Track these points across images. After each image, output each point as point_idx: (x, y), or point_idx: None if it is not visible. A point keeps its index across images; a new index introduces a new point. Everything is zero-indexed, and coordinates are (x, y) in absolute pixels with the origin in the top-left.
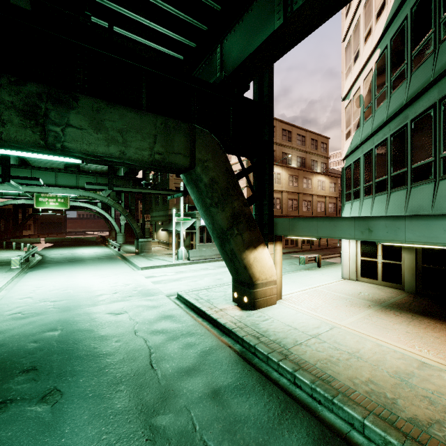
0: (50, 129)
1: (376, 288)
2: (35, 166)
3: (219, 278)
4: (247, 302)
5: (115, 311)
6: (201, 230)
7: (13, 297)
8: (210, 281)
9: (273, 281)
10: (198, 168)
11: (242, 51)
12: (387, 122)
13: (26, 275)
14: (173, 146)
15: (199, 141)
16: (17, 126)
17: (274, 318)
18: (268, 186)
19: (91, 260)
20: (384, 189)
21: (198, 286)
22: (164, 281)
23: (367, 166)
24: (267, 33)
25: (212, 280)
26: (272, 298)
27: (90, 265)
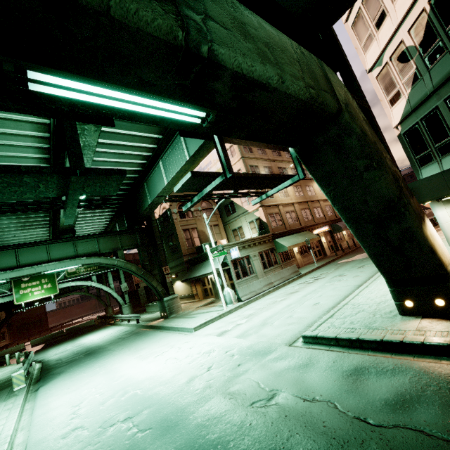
0: (186, 14)
1: None
2: (20, 244)
3: (313, 303)
4: (447, 305)
5: (254, 395)
6: (233, 264)
7: (47, 438)
8: (308, 310)
9: None
10: (346, 114)
11: None
12: None
13: (40, 394)
14: (317, 81)
15: (331, 80)
16: None
17: None
18: (385, 146)
19: (115, 344)
20: None
21: (307, 320)
22: (251, 331)
23: None
24: None
25: (309, 308)
26: None
27: (121, 349)
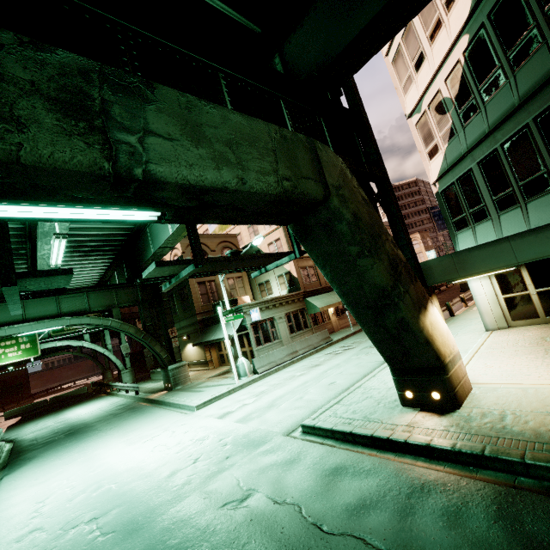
0: (118, 138)
1: (548, 327)
2: None
3: (329, 382)
4: (442, 399)
5: (230, 495)
6: (253, 328)
7: None
8: (321, 391)
9: (457, 354)
10: (335, 199)
11: (327, 44)
12: (521, 106)
13: (3, 485)
14: (299, 167)
15: (323, 160)
16: (52, 132)
17: (507, 409)
18: (399, 219)
19: (104, 422)
20: (545, 188)
21: (315, 404)
22: (254, 415)
23: (492, 173)
24: (373, 3)
25: (323, 389)
26: (465, 381)
27: (109, 430)
